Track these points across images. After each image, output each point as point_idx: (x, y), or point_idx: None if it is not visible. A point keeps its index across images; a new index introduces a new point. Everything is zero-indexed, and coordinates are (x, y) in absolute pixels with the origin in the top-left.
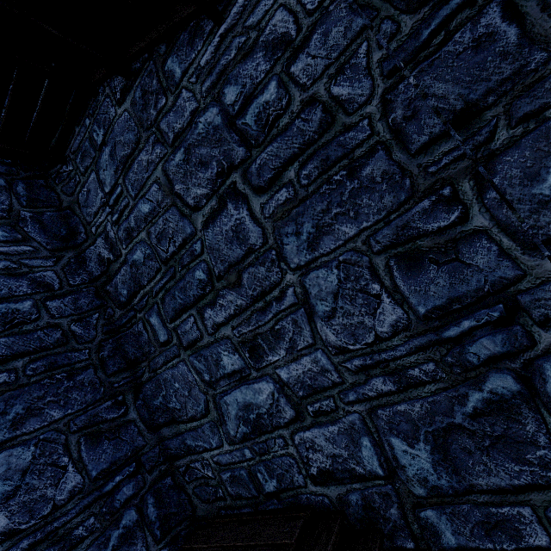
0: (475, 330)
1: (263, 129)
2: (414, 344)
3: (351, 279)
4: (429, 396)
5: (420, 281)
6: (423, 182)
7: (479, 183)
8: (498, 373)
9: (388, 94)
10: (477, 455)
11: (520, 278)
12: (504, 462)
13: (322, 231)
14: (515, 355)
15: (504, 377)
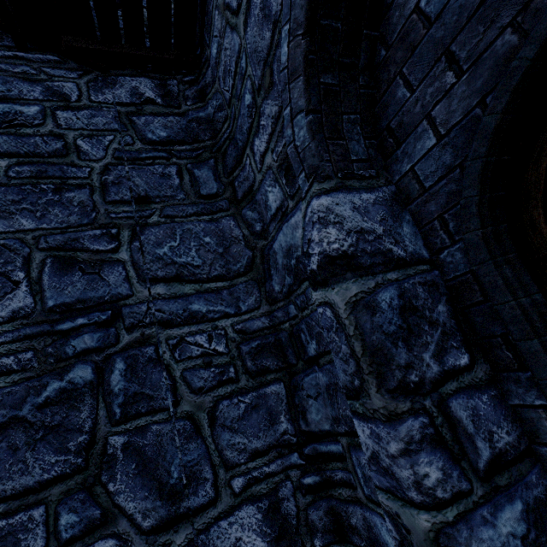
0: (84, 327)
1: (3, 123)
2: (25, 332)
3: (0, 261)
4: (8, 386)
5: (64, 280)
6: (103, 219)
7: (134, 235)
8: (84, 364)
9: (111, 166)
10: (23, 451)
11: (130, 296)
12: (46, 455)
13: (0, 214)
14: (102, 350)
15: (87, 368)
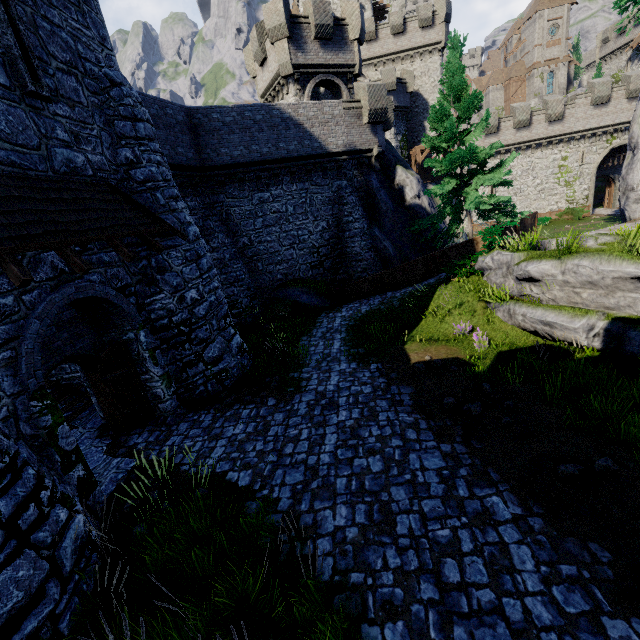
0: None
1: None
2: None
3: None
4: None
5: None
6: None
7: None
8: None
9: None
10: None
11: None
12: None
13: None
14: None
15: None
